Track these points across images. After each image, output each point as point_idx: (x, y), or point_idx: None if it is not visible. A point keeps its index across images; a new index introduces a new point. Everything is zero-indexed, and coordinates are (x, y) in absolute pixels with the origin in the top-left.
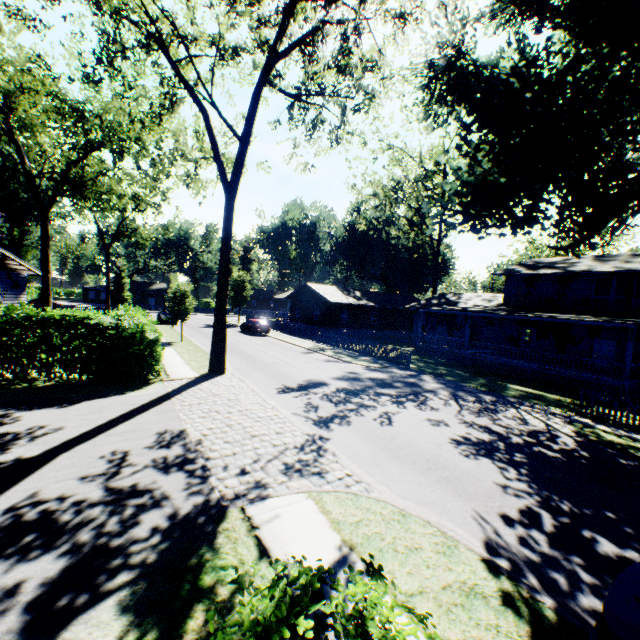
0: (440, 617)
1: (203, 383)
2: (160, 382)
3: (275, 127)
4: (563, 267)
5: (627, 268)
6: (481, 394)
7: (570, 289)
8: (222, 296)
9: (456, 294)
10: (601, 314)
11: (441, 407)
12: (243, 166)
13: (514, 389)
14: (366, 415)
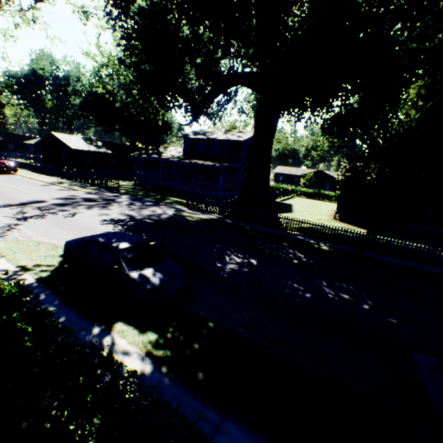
0: (27, 262)
1: None
2: None
3: None
4: (208, 135)
5: (229, 138)
6: (148, 202)
7: (210, 148)
8: None
9: (165, 148)
10: (218, 161)
11: (115, 208)
12: None
13: (171, 200)
14: (60, 214)
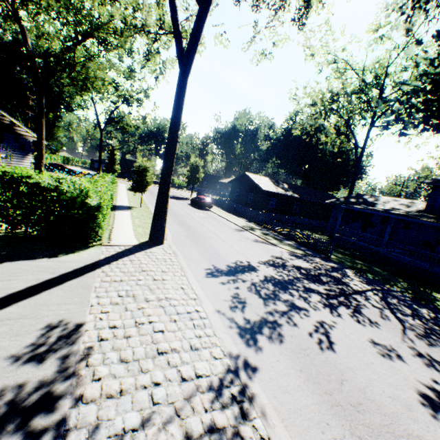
0: None
1: (137, 253)
2: (99, 246)
3: (238, 3)
4: None
5: None
6: (414, 305)
7: None
8: (166, 172)
9: (373, 196)
10: None
11: (380, 321)
12: (200, 35)
13: None
14: (299, 325)
